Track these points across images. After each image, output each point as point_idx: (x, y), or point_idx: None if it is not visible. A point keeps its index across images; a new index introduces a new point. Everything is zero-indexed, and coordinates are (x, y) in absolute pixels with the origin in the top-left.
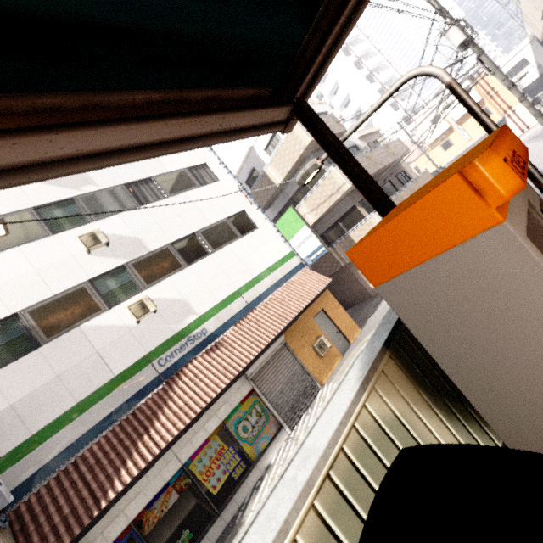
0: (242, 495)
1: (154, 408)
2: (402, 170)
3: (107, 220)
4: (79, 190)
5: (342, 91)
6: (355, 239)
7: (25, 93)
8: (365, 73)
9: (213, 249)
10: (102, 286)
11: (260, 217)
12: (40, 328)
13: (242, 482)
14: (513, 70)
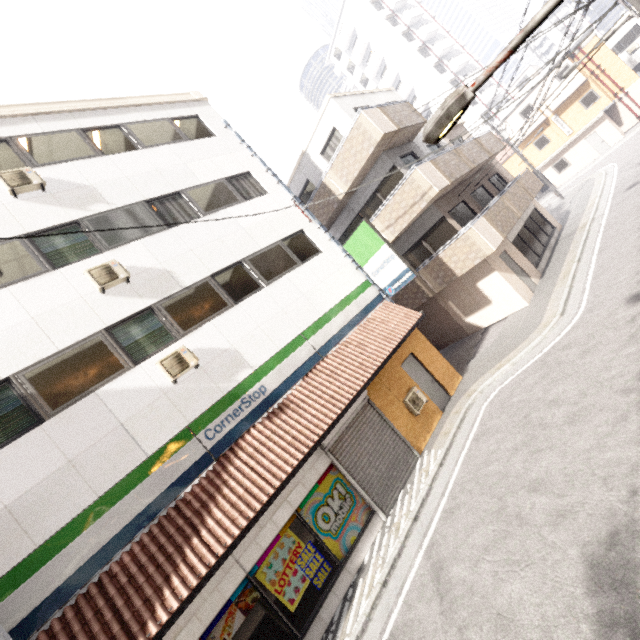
0: (329, 609)
1: (204, 498)
2: (496, 172)
3: (125, 248)
4: (86, 210)
5: (405, 85)
6: (446, 261)
7: None
8: (432, 61)
9: (266, 280)
10: (123, 336)
11: (323, 238)
12: (42, 397)
13: (328, 591)
14: (623, 42)
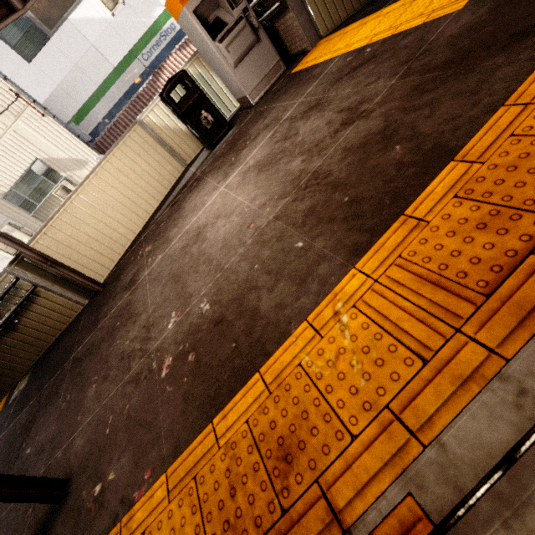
0: None
1: (150, 94)
2: None
3: None
4: None
5: None
6: None
7: None
8: None
9: None
10: None
11: None
12: (39, 21)
13: None
14: None
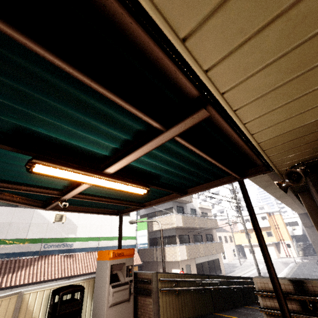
0: None
1: (25, 264)
2: (211, 234)
3: None
4: None
5: None
6: (166, 251)
7: (76, 206)
8: None
9: None
10: None
11: (134, 212)
12: None
13: None
14: (291, 223)
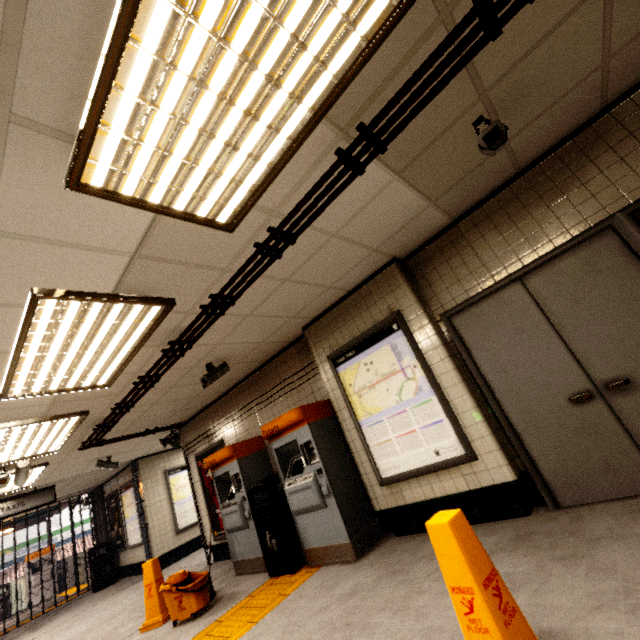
0: None
1: None
2: None
3: None
4: None
5: None
6: None
7: None
8: None
9: None
10: None
11: None
12: None
13: None
14: None
